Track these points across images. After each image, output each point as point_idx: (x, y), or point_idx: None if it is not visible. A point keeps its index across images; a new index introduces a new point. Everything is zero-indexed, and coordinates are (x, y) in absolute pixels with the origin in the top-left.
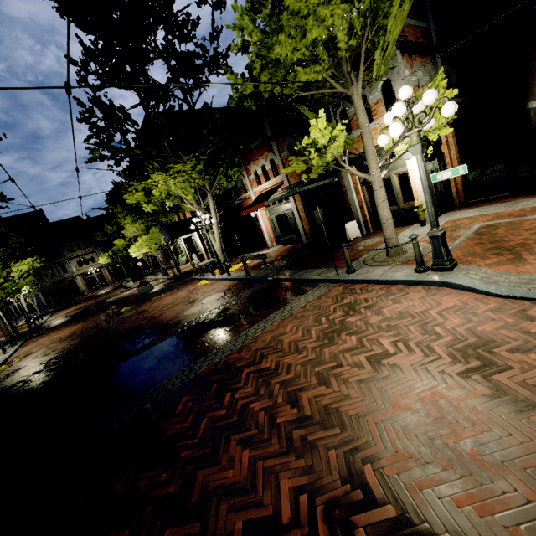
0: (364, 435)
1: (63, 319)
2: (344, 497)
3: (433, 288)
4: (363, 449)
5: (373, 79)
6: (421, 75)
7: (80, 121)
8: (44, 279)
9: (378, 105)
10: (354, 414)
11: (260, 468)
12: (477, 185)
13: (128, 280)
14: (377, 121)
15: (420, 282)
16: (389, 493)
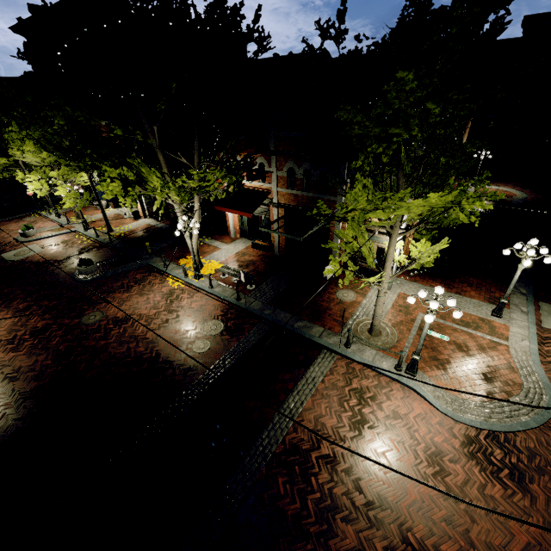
0: (402, 515)
1: None
2: (405, 550)
3: (406, 389)
4: (404, 523)
5: None
6: None
7: (23, 55)
8: None
9: None
10: (394, 500)
11: (362, 537)
12: None
13: (29, 227)
14: None
15: (399, 381)
16: (420, 546)
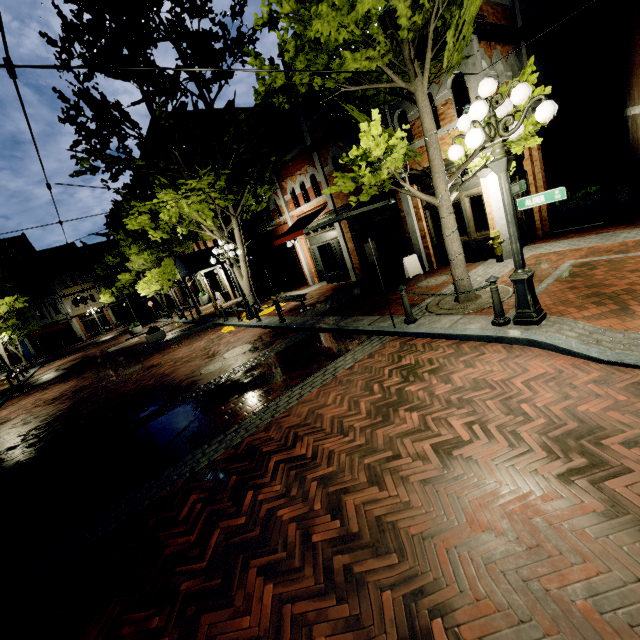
0: (432, 569)
1: (53, 374)
2: None
3: (516, 347)
4: (431, 592)
5: (443, 72)
6: (502, 69)
7: (64, 121)
8: (31, 322)
9: (448, 106)
10: (417, 533)
11: (287, 616)
12: (566, 211)
13: (136, 325)
14: (445, 128)
15: (500, 339)
16: None
